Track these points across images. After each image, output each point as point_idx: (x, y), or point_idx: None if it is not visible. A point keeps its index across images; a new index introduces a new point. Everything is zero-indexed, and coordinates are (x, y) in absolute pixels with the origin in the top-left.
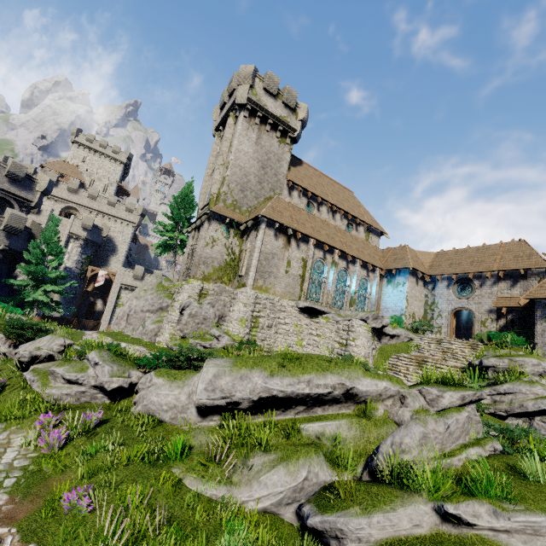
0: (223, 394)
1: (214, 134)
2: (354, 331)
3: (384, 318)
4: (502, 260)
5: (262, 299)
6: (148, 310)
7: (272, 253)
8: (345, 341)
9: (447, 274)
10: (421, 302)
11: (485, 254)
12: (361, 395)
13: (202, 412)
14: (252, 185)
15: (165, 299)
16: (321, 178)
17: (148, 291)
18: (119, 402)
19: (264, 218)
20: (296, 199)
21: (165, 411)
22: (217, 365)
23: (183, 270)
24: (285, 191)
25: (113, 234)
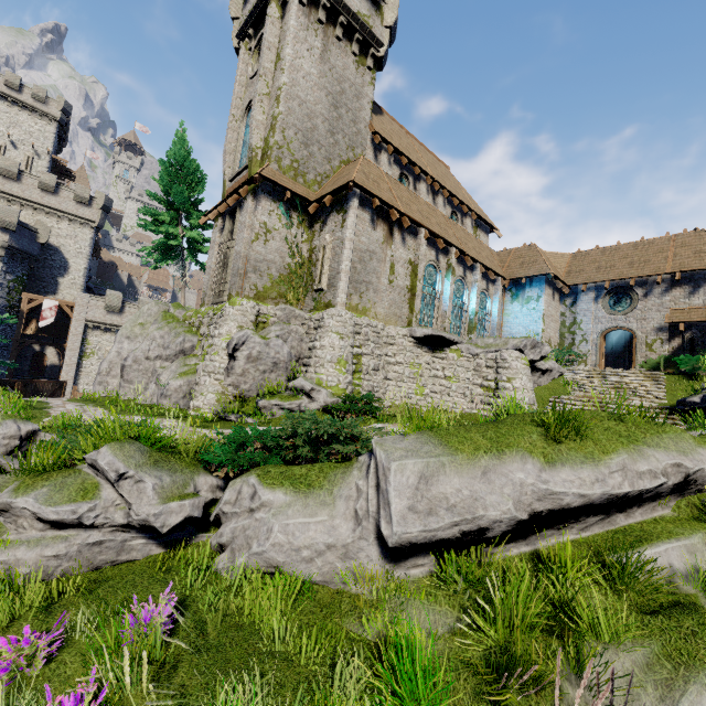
0: (456, 517)
1: (236, 45)
2: (508, 367)
3: (544, 346)
4: (677, 258)
5: (362, 325)
6: (159, 355)
7: (369, 251)
8: (492, 383)
9: (596, 282)
10: (557, 323)
11: (649, 252)
12: (700, 481)
13: (401, 556)
14: (321, 136)
15: (188, 336)
16: (410, 140)
17: (147, 326)
18: (182, 547)
19: (356, 190)
20: (385, 167)
21: (309, 561)
22: (413, 453)
23: (212, 285)
24: (369, 152)
25: (57, 239)
